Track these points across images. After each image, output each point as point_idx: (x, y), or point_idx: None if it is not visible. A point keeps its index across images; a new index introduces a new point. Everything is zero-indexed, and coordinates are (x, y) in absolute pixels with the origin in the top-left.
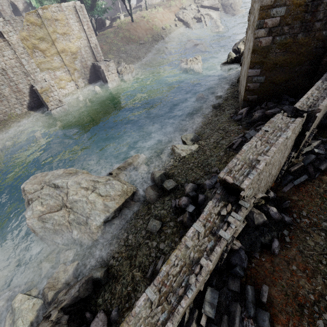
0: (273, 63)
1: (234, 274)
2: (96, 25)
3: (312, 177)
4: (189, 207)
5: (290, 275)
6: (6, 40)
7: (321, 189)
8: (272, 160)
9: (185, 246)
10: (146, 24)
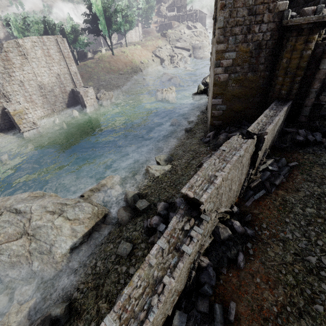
0: (231, 94)
1: (203, 293)
2: (77, 56)
3: (269, 192)
4: (160, 226)
5: (255, 288)
6: None
7: (277, 202)
8: (229, 175)
9: (148, 264)
10: (126, 58)
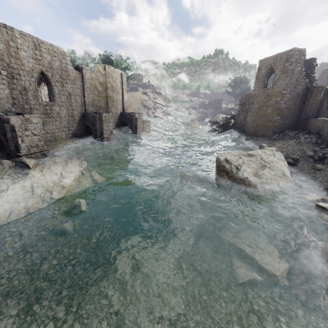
0: (285, 115)
1: None
2: None
3: None
4: (326, 155)
5: None
6: (81, 74)
7: None
8: None
9: None
10: (128, 102)
